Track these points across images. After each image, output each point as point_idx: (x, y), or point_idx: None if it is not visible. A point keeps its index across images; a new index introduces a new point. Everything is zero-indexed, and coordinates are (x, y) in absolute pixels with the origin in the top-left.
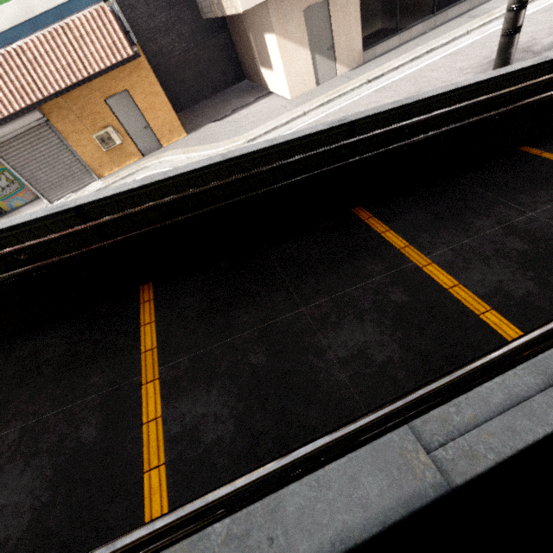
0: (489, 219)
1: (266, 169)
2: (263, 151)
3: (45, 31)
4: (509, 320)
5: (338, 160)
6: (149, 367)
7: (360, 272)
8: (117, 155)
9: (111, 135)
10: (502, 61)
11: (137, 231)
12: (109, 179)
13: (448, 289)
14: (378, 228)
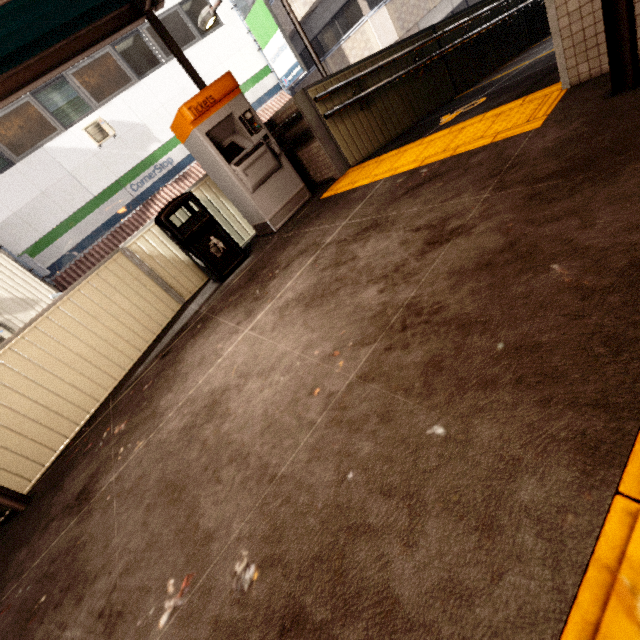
0: None
1: None
2: None
3: None
4: None
5: None
6: None
7: None
8: None
9: None
10: None
11: None
12: None
13: None
14: None
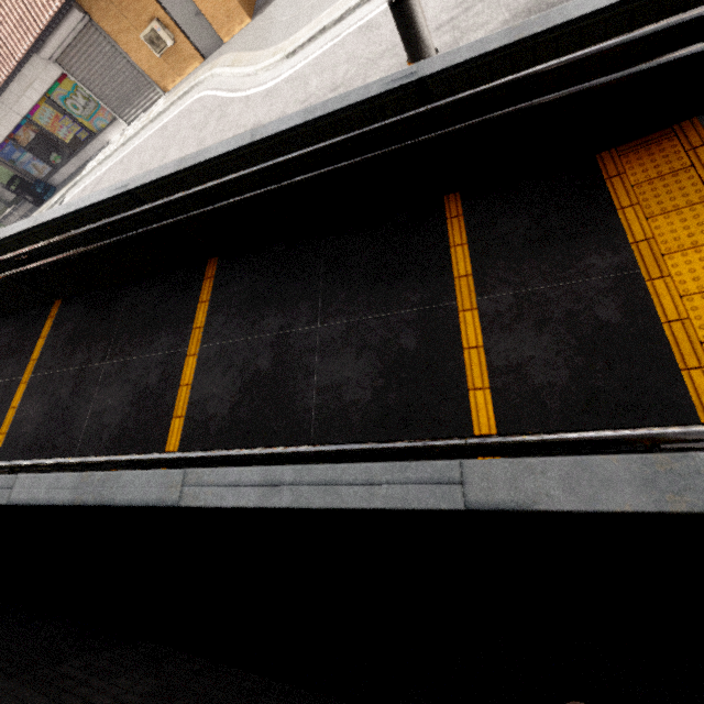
0: (282, 318)
1: (67, 237)
2: (60, 219)
3: None
4: (183, 431)
5: (147, 221)
6: (28, 373)
7: (154, 343)
8: (175, 59)
9: (158, 33)
10: (404, 46)
11: (9, 273)
12: (170, 96)
13: (180, 387)
14: (203, 295)
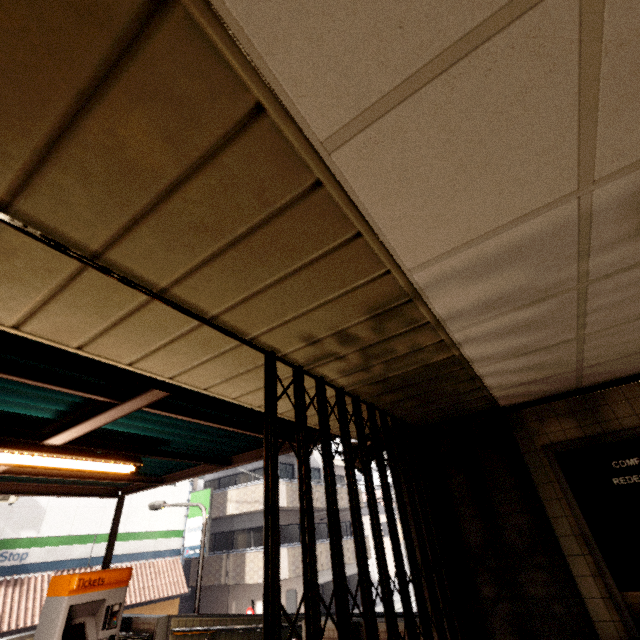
0: None
1: None
2: None
3: (138, 562)
4: None
5: None
6: None
7: None
8: None
9: None
10: None
11: None
12: None
13: None
14: None
